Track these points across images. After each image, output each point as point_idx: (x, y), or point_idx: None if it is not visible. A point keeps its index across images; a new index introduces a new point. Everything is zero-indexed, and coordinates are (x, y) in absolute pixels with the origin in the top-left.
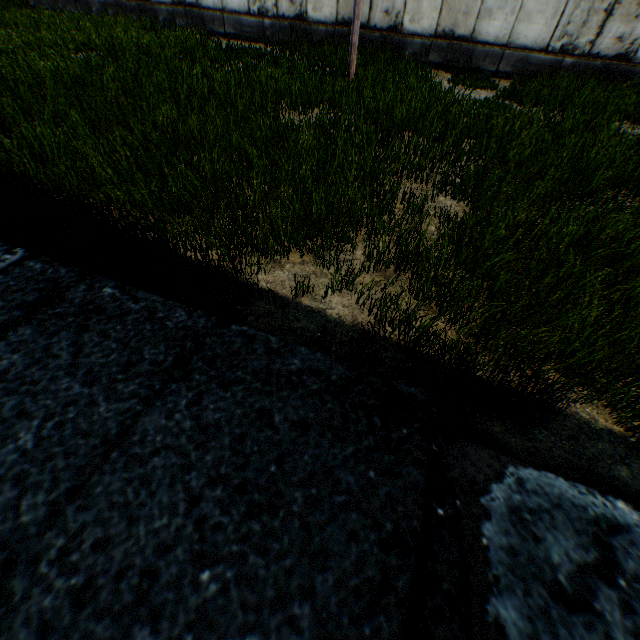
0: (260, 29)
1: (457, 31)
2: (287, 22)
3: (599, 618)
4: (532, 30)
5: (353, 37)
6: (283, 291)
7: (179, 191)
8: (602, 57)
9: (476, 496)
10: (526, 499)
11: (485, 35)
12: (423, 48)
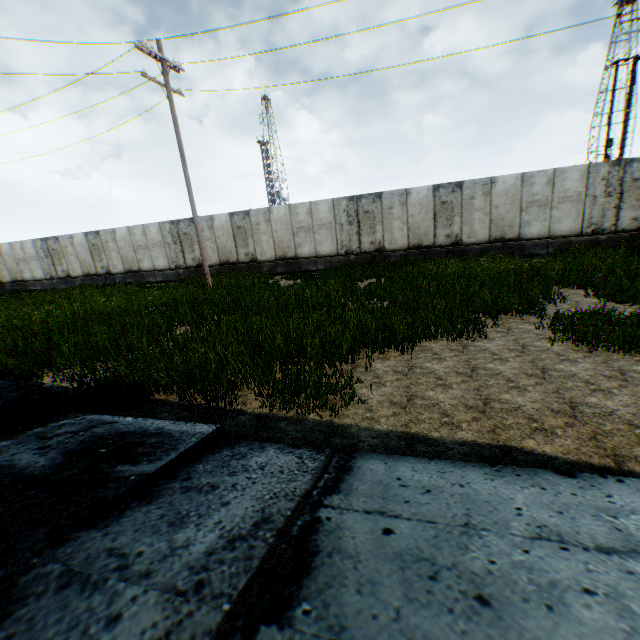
0: (177, 275)
1: (287, 255)
2: (192, 268)
3: (51, 440)
4: (326, 247)
5: (205, 268)
6: (55, 383)
7: (25, 349)
8: (369, 252)
9: (50, 423)
10: (78, 421)
11: (303, 254)
12: (272, 266)
